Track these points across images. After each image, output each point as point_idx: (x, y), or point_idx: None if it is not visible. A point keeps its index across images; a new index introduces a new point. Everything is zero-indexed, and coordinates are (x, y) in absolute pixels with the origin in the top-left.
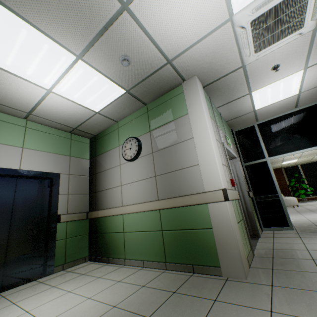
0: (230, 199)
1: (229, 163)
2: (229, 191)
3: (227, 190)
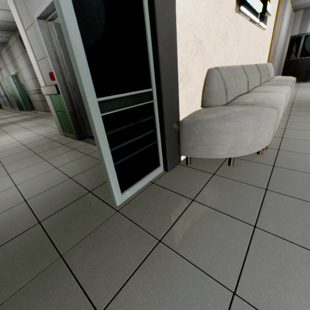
0: (45, 95)
1: (45, 50)
2: (43, 88)
3: (41, 88)
